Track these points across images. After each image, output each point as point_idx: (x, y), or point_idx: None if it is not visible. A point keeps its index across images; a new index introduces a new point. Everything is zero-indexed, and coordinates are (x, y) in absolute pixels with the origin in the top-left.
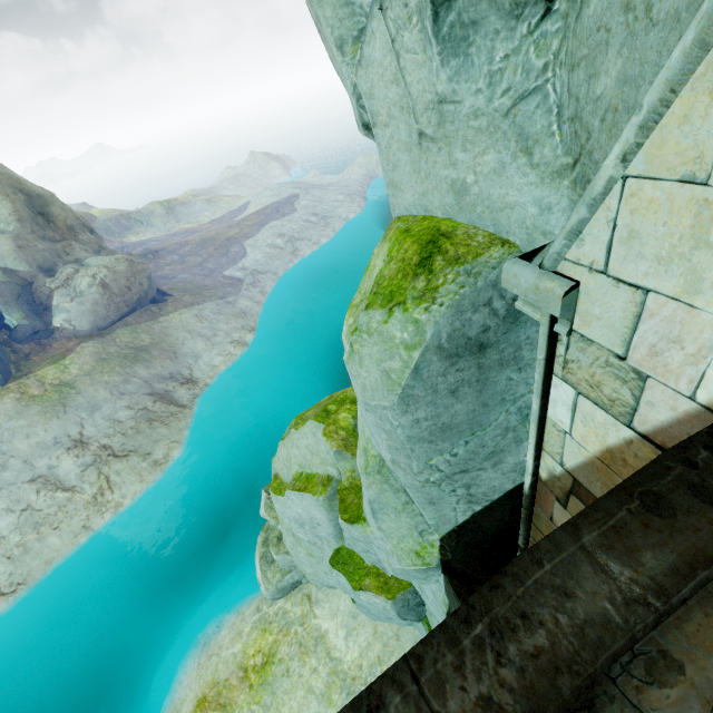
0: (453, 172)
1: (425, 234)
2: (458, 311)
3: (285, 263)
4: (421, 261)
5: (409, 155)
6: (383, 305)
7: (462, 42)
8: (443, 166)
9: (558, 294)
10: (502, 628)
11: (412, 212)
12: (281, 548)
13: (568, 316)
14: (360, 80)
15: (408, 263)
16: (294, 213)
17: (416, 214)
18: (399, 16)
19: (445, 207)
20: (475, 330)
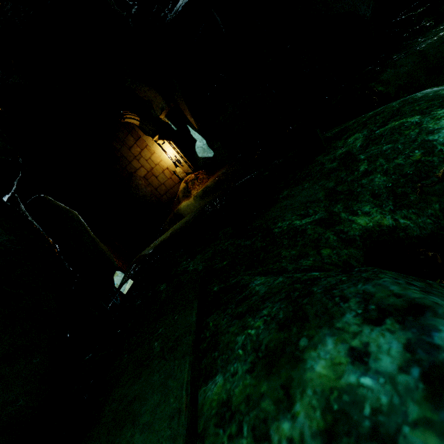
0: None
1: None
2: None
3: None
4: None
5: None
6: None
7: None
8: None
9: None
10: None
11: None
12: (115, 275)
13: None
14: None
15: None
16: None
17: None
18: None
19: None
20: None
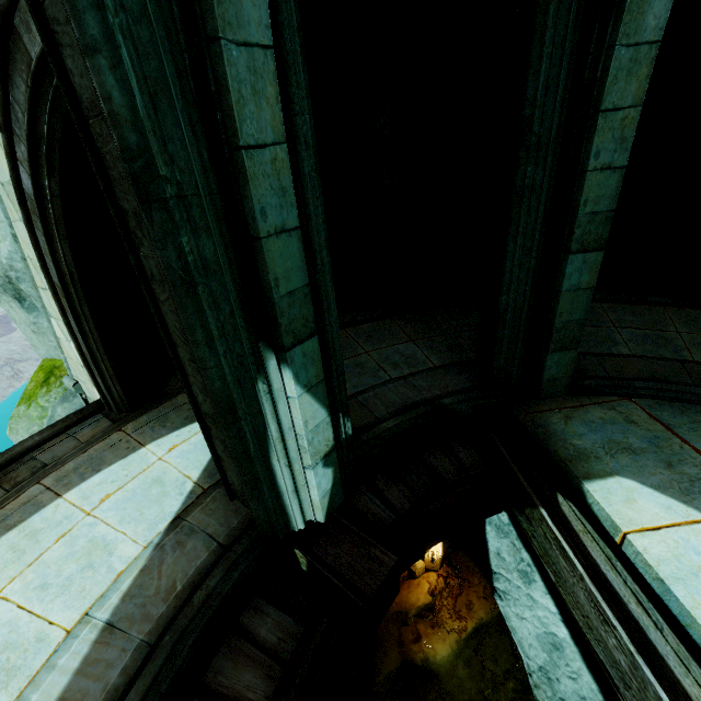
0: (53, 343)
1: (48, 368)
2: (65, 398)
3: (2, 389)
4: (45, 380)
5: (35, 336)
6: (26, 403)
7: (36, 308)
8: (49, 341)
9: (72, 386)
10: (6, 454)
11: (48, 357)
12: None
13: (81, 392)
14: (3, 306)
15: (39, 382)
16: (12, 333)
17: (50, 358)
18: (7, 299)
19: (58, 355)
20: (79, 404)
